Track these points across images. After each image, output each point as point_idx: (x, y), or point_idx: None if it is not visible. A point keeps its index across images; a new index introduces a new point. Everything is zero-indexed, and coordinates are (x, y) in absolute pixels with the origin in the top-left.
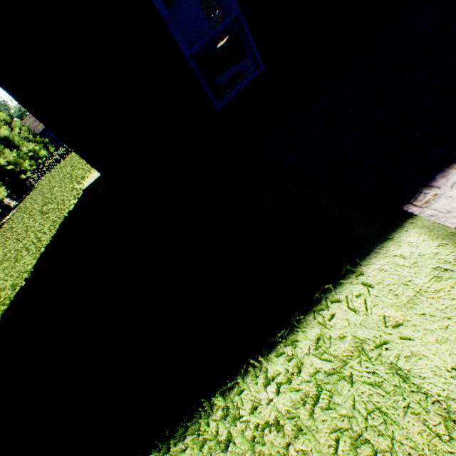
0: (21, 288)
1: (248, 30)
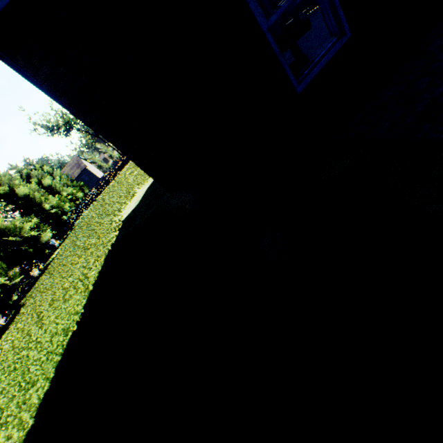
0: (73, 333)
1: None
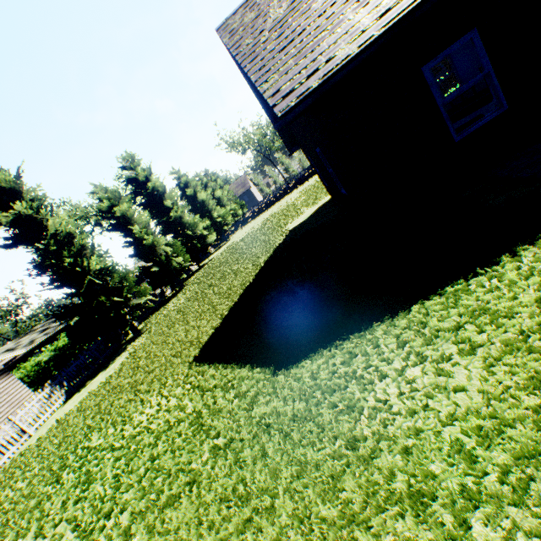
0: (251, 283)
1: (496, 81)
